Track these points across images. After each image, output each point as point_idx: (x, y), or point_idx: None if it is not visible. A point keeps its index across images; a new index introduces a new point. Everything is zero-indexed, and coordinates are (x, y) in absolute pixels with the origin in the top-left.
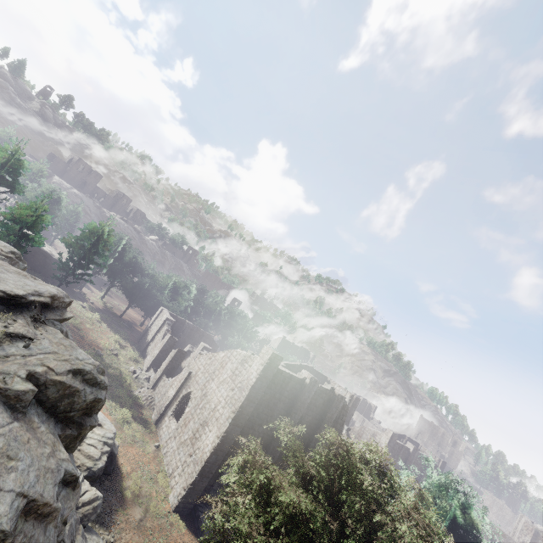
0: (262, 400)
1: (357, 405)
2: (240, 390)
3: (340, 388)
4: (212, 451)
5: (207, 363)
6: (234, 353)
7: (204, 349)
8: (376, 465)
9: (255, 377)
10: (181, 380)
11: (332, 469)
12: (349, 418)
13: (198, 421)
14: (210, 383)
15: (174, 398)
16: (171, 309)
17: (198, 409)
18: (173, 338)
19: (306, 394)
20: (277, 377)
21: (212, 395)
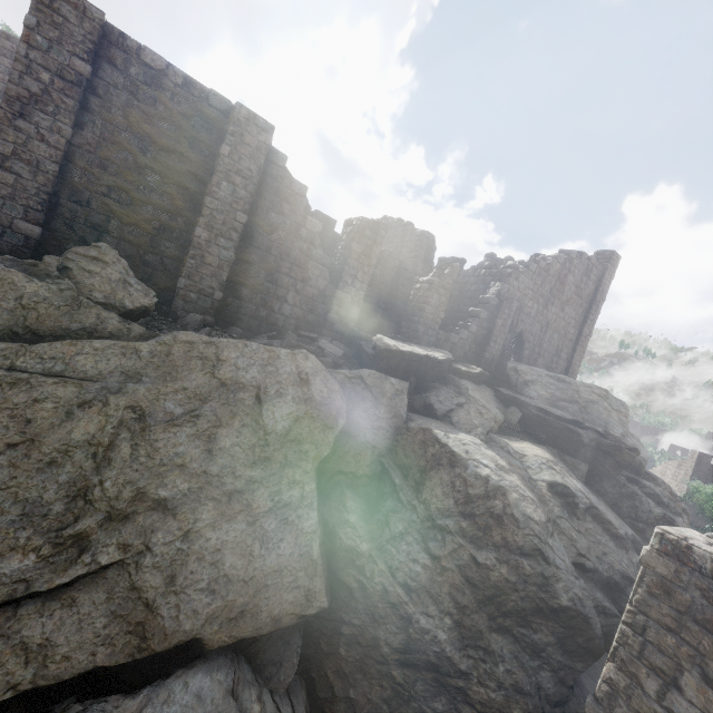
0: None
1: None
2: (682, 482)
3: None
4: None
5: None
6: (669, 463)
7: None
8: None
9: (690, 471)
10: None
11: None
12: None
13: None
14: None
15: None
16: None
17: None
18: None
19: None
20: None
21: None
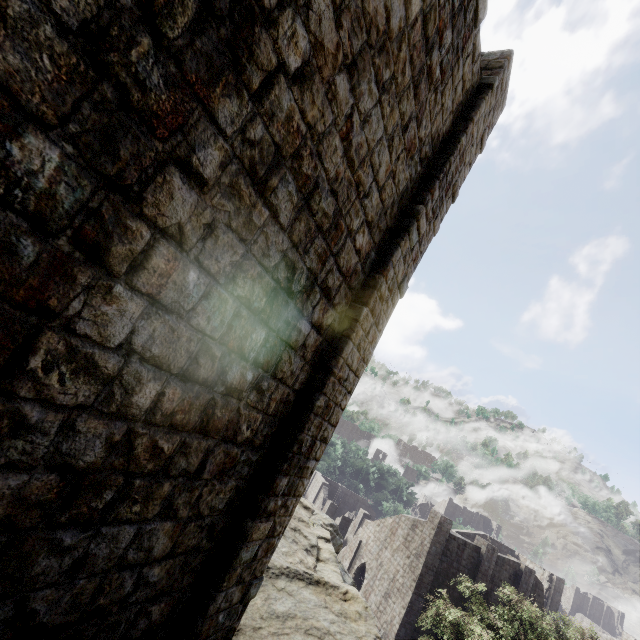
0: (440, 568)
1: (562, 588)
2: (416, 557)
3: (534, 565)
4: (400, 623)
5: (376, 530)
6: (402, 518)
7: (364, 517)
8: (572, 638)
9: (429, 542)
10: (352, 550)
11: (516, 624)
12: (556, 608)
13: (379, 593)
14: (384, 552)
15: (348, 570)
16: (321, 471)
17: (376, 580)
18: (333, 504)
19: (486, 563)
20: (451, 543)
21: (388, 564)
